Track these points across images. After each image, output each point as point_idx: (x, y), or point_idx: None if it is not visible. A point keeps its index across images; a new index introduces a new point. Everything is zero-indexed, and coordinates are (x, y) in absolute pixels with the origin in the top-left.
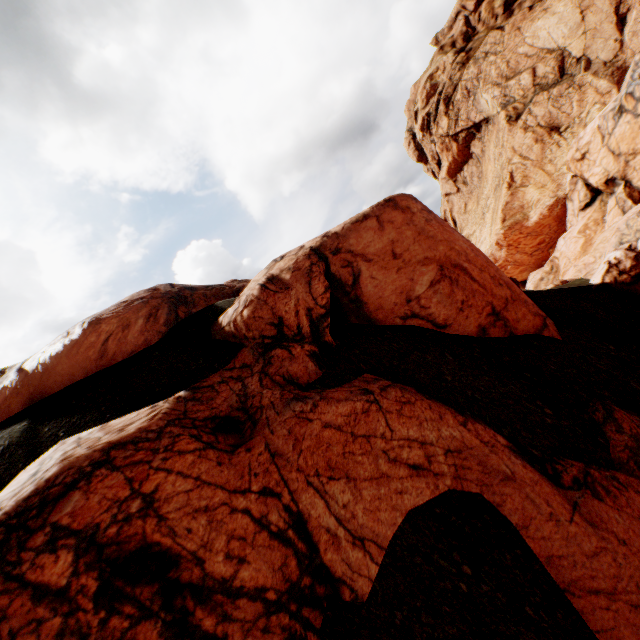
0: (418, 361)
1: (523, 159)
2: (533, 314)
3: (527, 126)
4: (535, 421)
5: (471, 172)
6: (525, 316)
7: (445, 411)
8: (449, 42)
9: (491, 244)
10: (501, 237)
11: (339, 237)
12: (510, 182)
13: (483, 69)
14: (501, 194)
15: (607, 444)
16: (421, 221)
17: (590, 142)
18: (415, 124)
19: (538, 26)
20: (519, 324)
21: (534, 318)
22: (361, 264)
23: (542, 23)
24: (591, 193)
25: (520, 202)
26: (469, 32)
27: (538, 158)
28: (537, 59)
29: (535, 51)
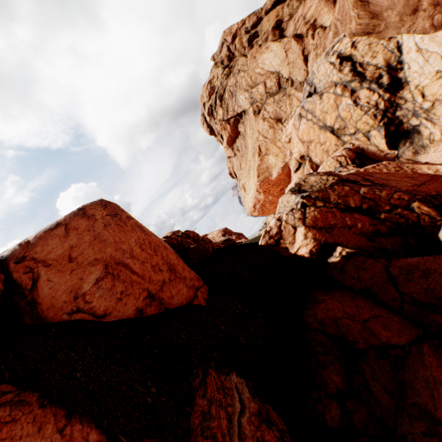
0: (61, 359)
1: (264, 138)
2: (189, 287)
3: (264, 118)
4: (138, 403)
5: (241, 143)
6: (180, 291)
7: (50, 419)
8: (220, 60)
9: (254, 191)
10: (258, 187)
11: (29, 245)
12: (259, 152)
13: (238, 80)
14: (255, 159)
15: (192, 410)
16: (100, 226)
17: (291, 132)
18: (205, 111)
19: (264, 57)
20: (174, 299)
21: (189, 290)
22: (42, 269)
23: (266, 56)
24: (298, 162)
25: (266, 165)
26: (231, 55)
27: (272, 138)
28: (266, 77)
29: (264, 72)
